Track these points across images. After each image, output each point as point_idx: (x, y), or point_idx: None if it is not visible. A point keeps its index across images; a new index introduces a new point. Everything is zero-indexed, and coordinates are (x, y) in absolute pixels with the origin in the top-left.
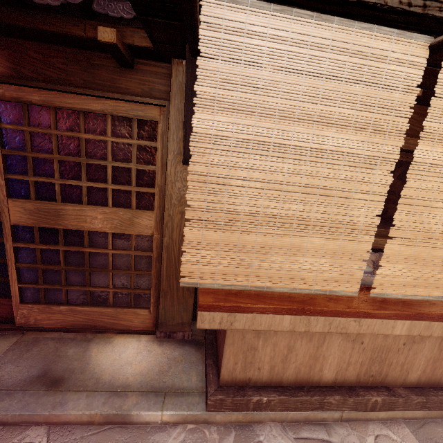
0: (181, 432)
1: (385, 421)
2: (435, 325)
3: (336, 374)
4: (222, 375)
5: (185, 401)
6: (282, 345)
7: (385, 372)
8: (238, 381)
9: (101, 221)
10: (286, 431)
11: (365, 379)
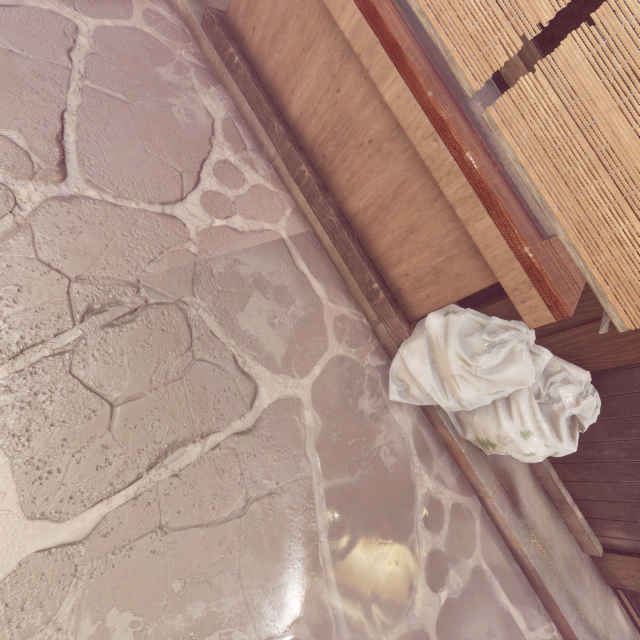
0: (178, 23)
1: (299, 212)
2: (379, 56)
3: (300, 114)
4: (230, 6)
5: (198, 9)
6: (280, 9)
7: (336, 165)
8: (237, 29)
9: None
10: (232, 113)
11: (317, 154)
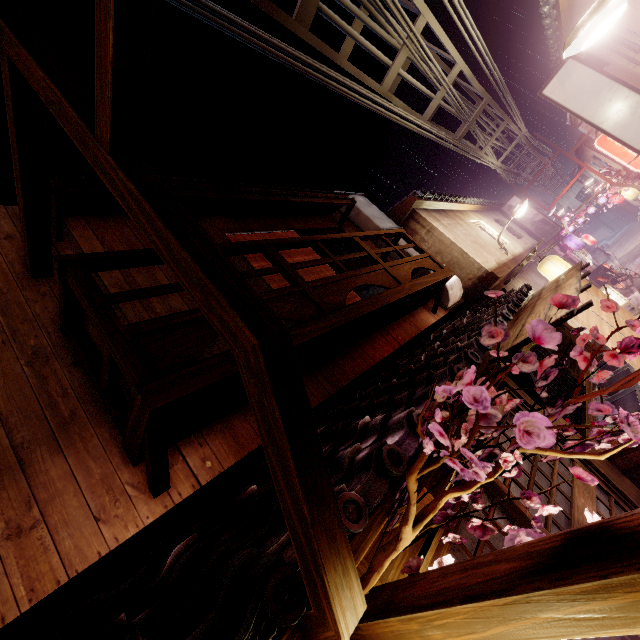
0: None
1: None
2: None
3: None
4: None
5: None
6: None
7: None
8: None
9: (586, 503)
10: None
11: None
